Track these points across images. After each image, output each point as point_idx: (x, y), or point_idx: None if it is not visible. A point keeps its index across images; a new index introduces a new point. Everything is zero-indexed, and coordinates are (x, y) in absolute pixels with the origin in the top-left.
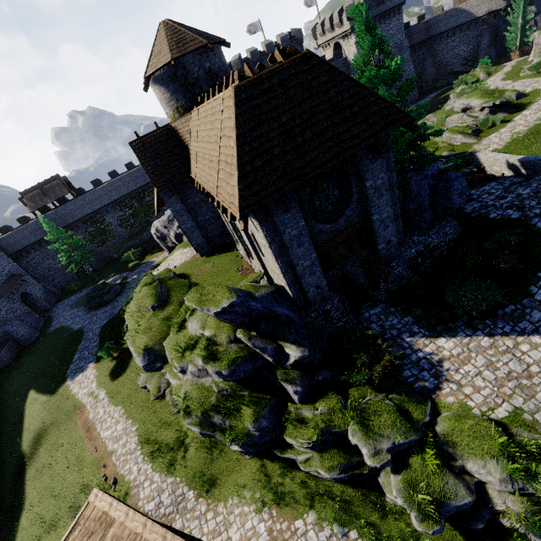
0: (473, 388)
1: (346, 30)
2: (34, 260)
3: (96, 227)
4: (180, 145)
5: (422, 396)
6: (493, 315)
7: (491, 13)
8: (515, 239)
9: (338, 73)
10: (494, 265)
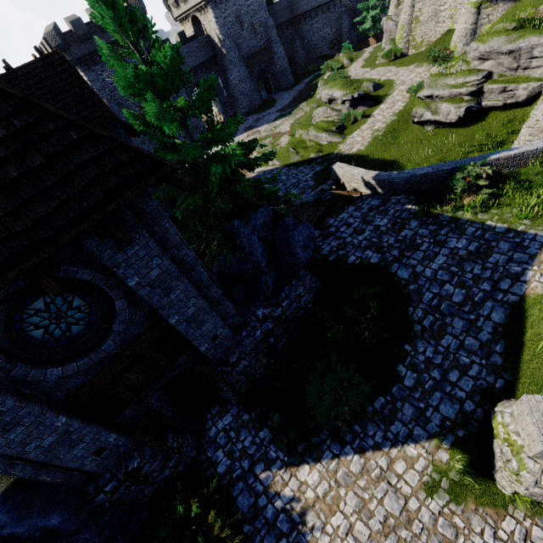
0: None
1: (199, 1)
2: None
3: None
4: None
5: None
6: (362, 416)
7: None
8: (374, 306)
9: None
10: (359, 334)
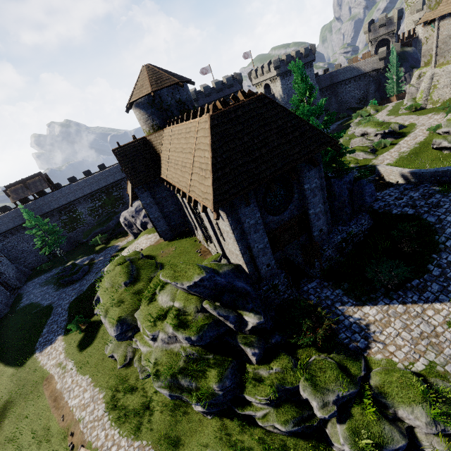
0: (396, 346)
1: (273, 75)
2: (9, 243)
3: (69, 216)
4: (153, 153)
5: (356, 355)
6: (403, 287)
7: (374, 71)
8: (413, 229)
9: (283, 109)
10: (400, 249)
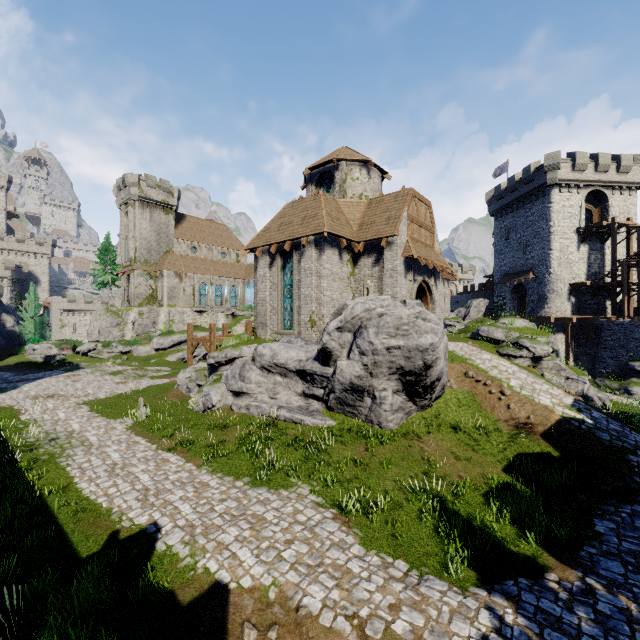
0: None
1: None
2: None
3: None
4: None
5: None
6: None
7: None
8: None
9: None
10: None
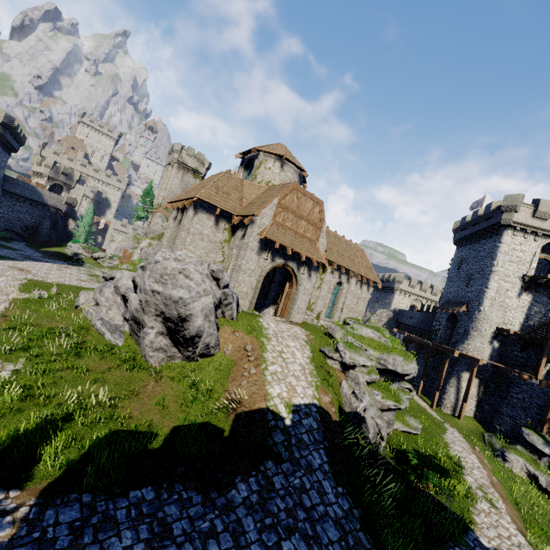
0: None
1: None
2: None
3: None
4: None
5: None
6: None
7: (56, 209)
8: None
9: None
10: None
